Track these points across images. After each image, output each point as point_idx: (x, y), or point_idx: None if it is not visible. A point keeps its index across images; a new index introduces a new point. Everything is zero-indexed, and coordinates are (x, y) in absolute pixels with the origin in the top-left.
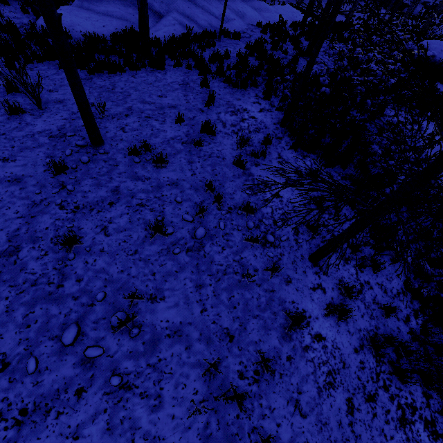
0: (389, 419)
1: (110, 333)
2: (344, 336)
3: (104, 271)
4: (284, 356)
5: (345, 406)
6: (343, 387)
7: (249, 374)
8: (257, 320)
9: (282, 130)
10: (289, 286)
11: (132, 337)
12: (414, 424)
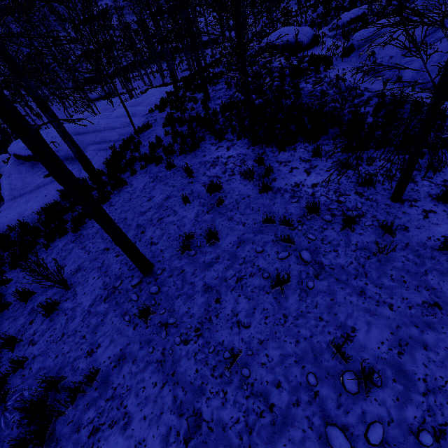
0: None
1: (362, 402)
2: None
3: (285, 357)
4: None
5: None
6: None
7: None
8: (430, 275)
9: (257, 148)
10: (411, 231)
11: (380, 385)
12: None
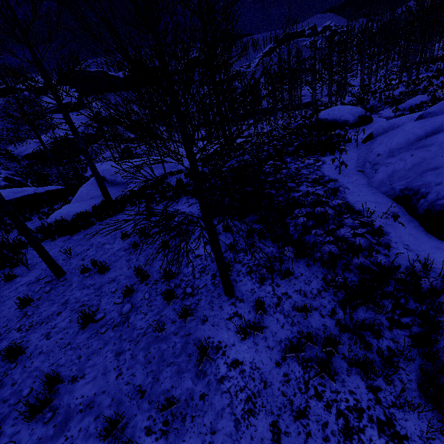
0: (328, 435)
1: (26, 425)
2: (263, 353)
3: (37, 369)
4: (197, 395)
5: (269, 433)
6: (266, 410)
7: (157, 427)
8: (171, 368)
9: None
10: (205, 325)
11: (45, 422)
12: (363, 432)
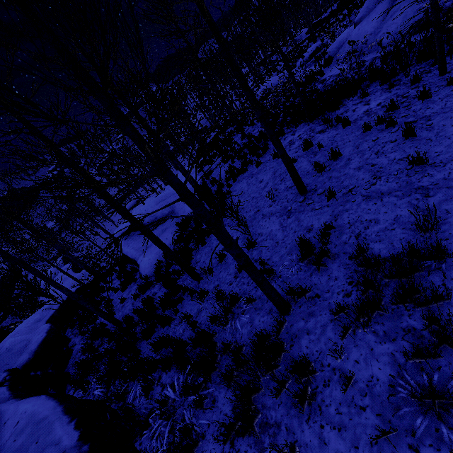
0: None
1: None
2: None
3: (449, 145)
4: None
5: None
6: None
7: None
8: None
9: (315, 121)
10: None
11: None
12: None
